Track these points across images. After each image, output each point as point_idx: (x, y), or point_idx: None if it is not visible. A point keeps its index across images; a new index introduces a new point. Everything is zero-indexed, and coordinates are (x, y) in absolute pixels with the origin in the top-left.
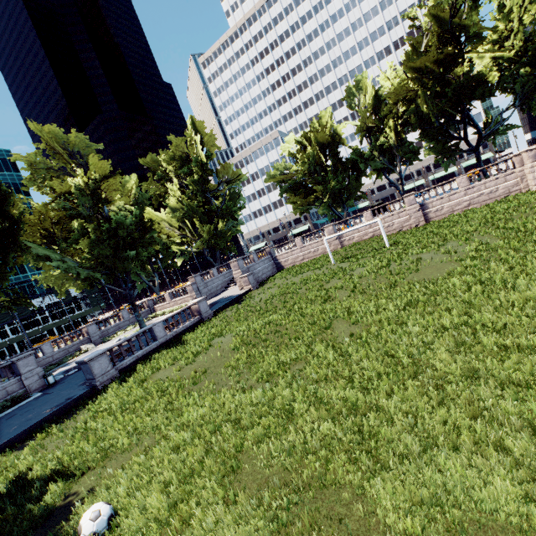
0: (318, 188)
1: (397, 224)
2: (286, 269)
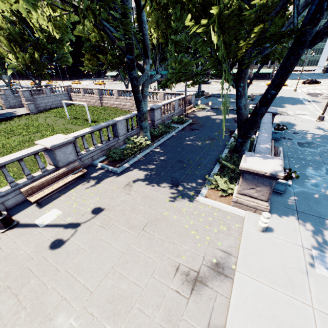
0: (101, 56)
1: (128, 106)
2: (72, 105)
